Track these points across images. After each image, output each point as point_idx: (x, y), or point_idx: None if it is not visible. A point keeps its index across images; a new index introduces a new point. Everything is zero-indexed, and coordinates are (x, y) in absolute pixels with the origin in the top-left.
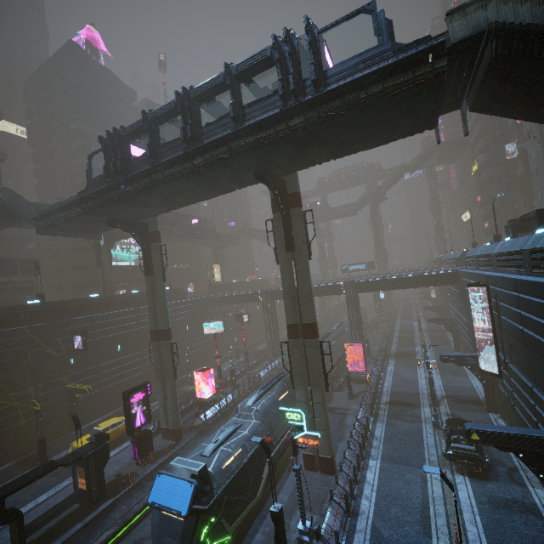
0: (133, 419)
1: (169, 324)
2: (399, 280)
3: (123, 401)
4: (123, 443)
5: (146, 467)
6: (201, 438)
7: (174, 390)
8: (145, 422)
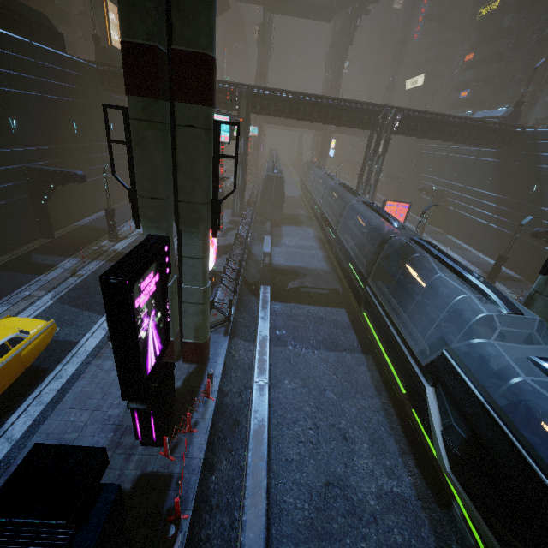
0: (141, 356)
1: (214, 41)
2: (460, 126)
3: (108, 309)
4: (38, 383)
5: (181, 448)
6: (234, 344)
7: (207, 261)
8: (162, 351)
